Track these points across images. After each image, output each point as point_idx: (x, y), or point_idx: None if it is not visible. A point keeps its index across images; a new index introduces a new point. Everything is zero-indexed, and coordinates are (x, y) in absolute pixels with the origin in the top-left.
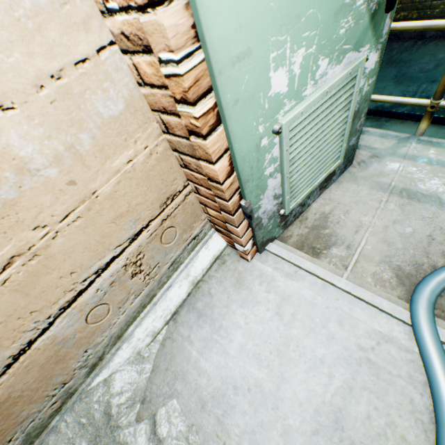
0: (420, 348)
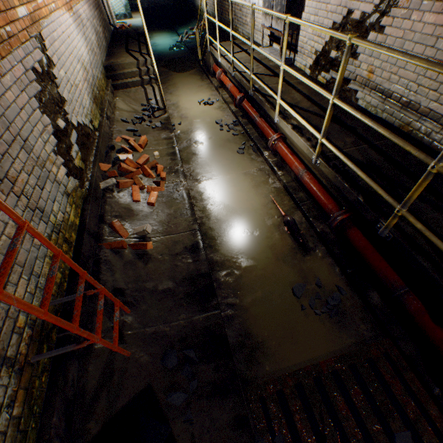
0: None
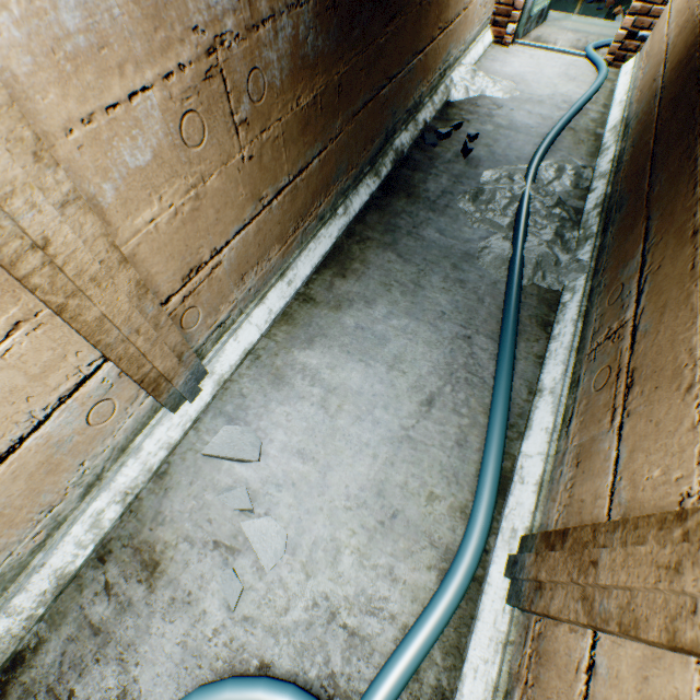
0: (590, 57)
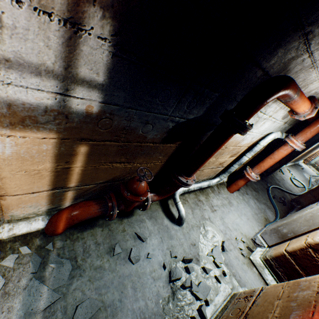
0: (316, 173)
